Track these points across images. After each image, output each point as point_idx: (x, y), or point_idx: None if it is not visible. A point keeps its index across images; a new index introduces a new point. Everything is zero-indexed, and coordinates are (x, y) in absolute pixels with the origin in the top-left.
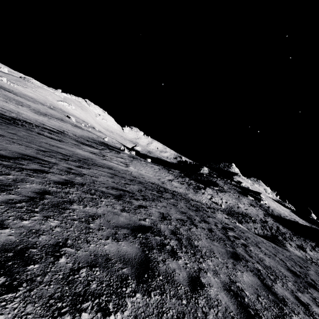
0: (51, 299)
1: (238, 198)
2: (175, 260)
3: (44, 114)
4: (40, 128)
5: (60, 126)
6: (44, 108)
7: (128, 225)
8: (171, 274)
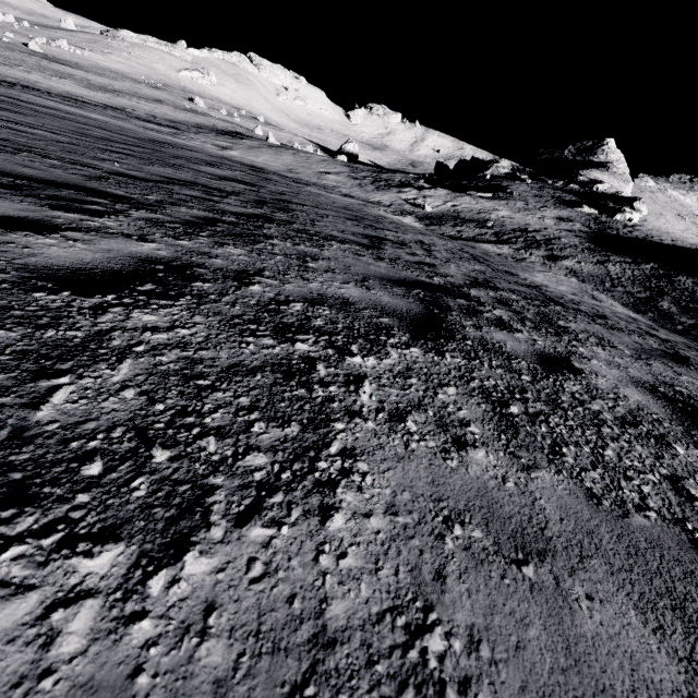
0: None
1: (535, 209)
2: None
3: (109, 91)
4: (51, 95)
5: (133, 106)
6: (133, 87)
7: None
8: None
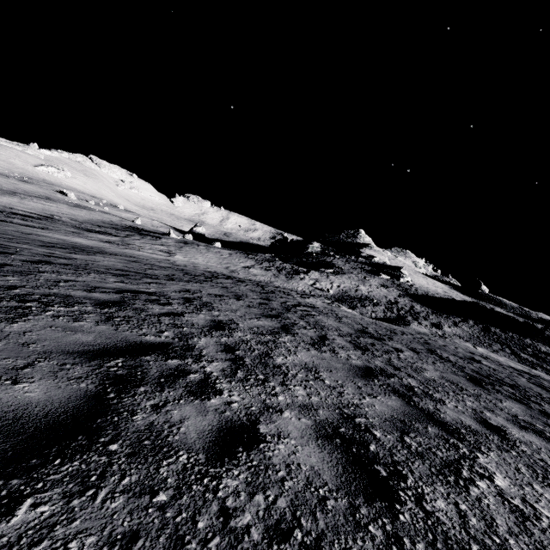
0: (1, 298)
1: (364, 279)
2: (162, 306)
3: (10, 193)
4: (4, 214)
5: (45, 209)
6: (9, 182)
7: (116, 288)
8: (144, 309)
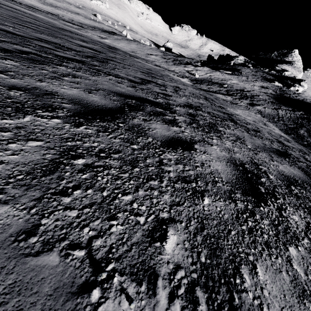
0: None
1: (251, 81)
2: None
3: (53, 6)
4: (21, 4)
5: (64, 14)
6: (67, 6)
7: None
8: None
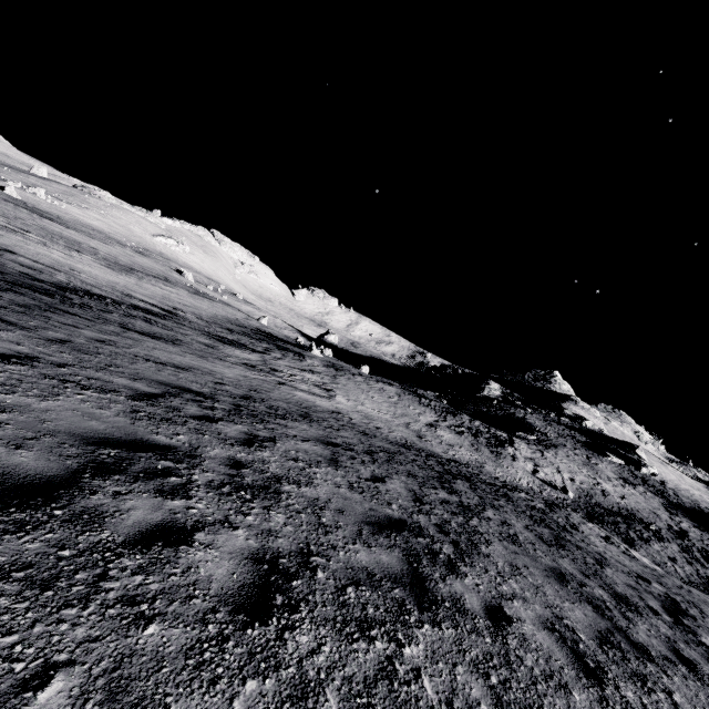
0: None
1: (588, 461)
2: None
3: (127, 270)
4: (123, 308)
5: (165, 296)
6: (126, 253)
7: None
8: None
